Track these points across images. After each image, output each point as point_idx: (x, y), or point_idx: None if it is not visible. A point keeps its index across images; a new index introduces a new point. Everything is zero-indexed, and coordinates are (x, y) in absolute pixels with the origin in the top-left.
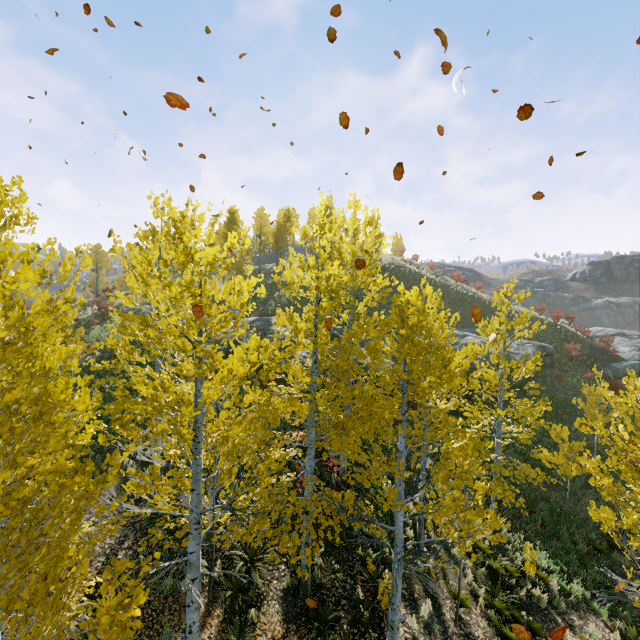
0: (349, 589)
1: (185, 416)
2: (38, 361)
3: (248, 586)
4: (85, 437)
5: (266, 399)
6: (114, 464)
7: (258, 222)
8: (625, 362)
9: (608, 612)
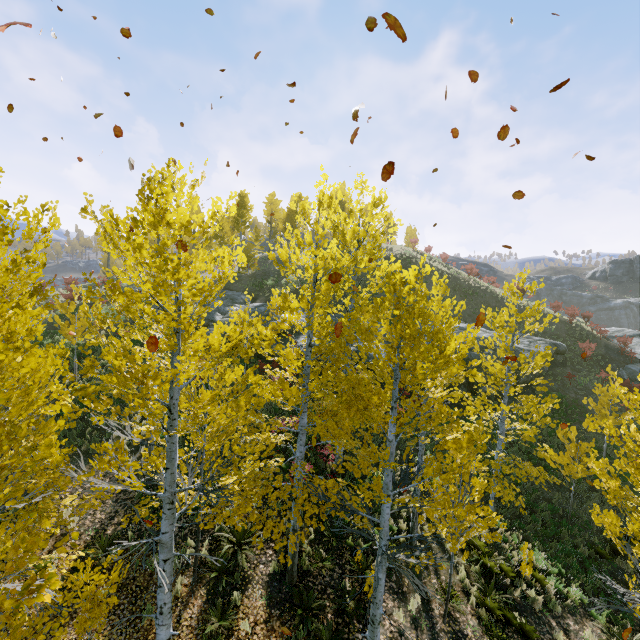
0: (336, 578)
1: (166, 393)
2: (5, 325)
3: (234, 569)
4: (54, 408)
5: (244, 377)
6: (45, 432)
7: (269, 208)
8: None
9: (606, 619)
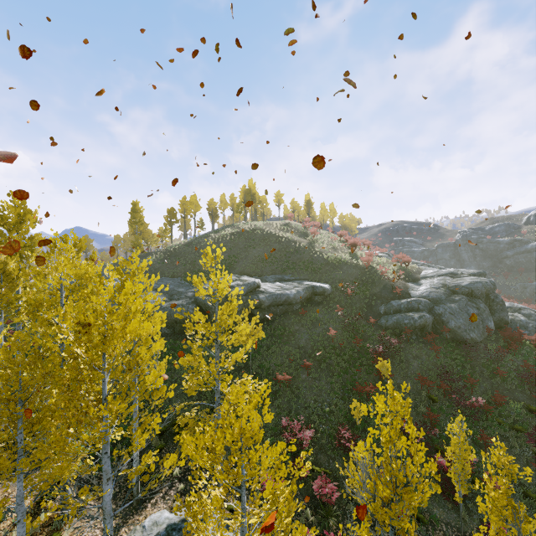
0: None
1: None
2: None
3: None
4: None
5: None
6: None
7: (183, 207)
8: (406, 299)
9: None
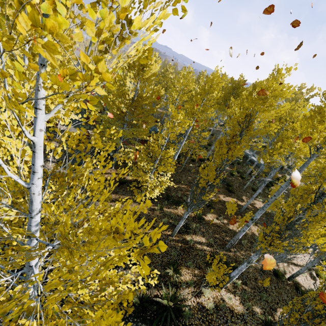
0: None
1: None
2: None
3: None
4: None
5: None
6: None
7: None
8: None
9: None
